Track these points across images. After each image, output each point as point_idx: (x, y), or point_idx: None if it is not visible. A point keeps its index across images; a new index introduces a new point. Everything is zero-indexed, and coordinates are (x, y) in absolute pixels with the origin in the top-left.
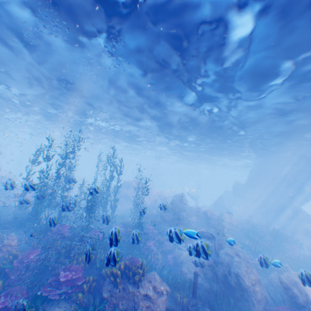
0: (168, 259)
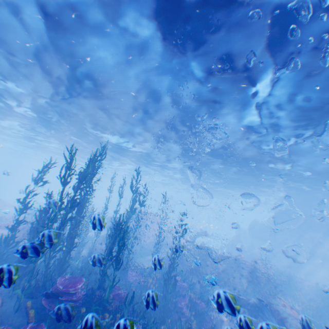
0: (206, 328)
